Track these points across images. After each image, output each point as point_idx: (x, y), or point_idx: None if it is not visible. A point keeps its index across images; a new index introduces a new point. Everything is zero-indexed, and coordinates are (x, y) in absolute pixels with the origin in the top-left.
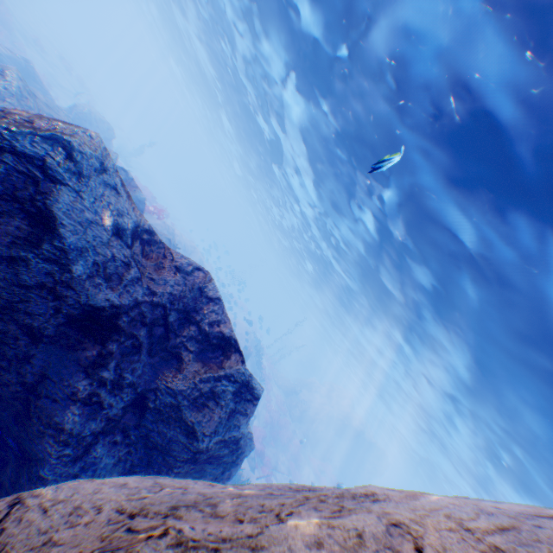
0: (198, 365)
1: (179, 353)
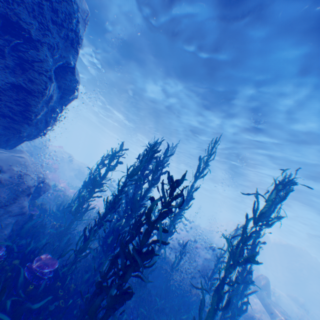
0: None
1: None
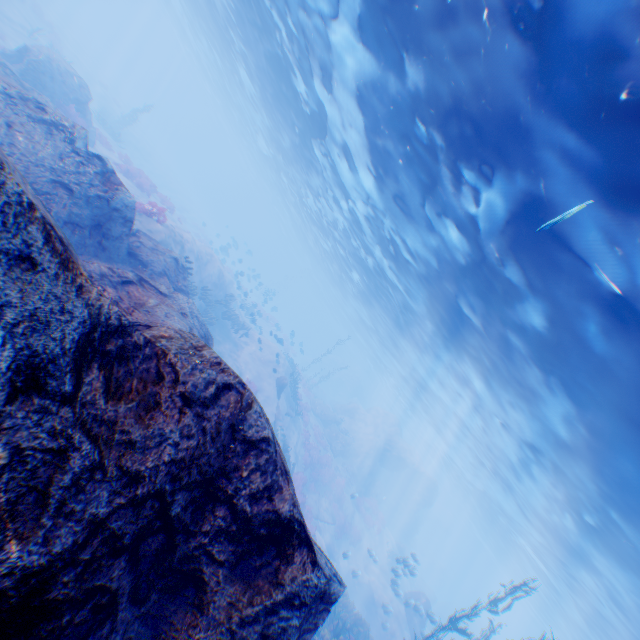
0: (235, 590)
1: (198, 572)
